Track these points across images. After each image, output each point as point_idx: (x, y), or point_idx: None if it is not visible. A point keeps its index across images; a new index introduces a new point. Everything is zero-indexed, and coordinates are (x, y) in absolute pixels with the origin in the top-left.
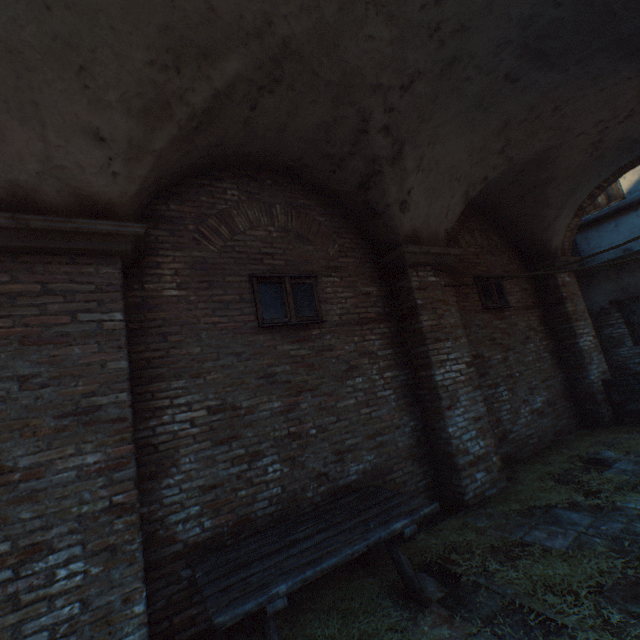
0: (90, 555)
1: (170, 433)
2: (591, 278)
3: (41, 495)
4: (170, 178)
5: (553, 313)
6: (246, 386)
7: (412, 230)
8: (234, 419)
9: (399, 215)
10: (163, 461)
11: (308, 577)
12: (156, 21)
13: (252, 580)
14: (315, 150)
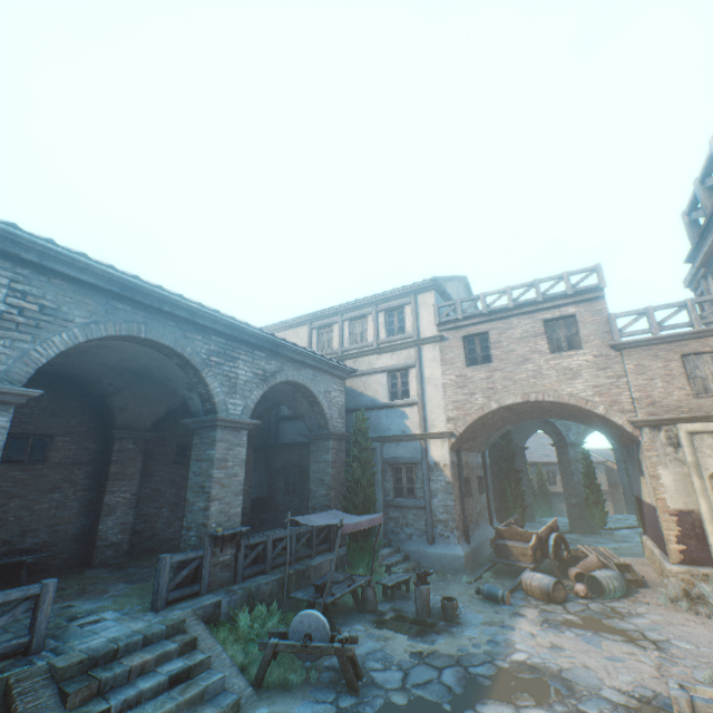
0: None
1: None
2: (279, 450)
3: None
4: None
5: None
6: None
7: (128, 420)
8: None
9: (120, 413)
10: None
11: None
12: None
13: None
14: (78, 377)
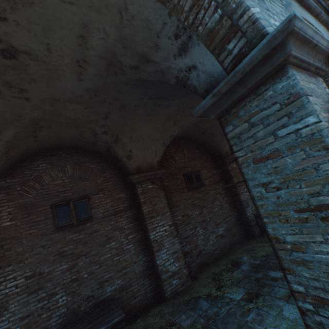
0: None
1: (4, 294)
2: None
3: None
4: (4, 170)
5: (229, 183)
6: (48, 261)
7: (137, 166)
8: (40, 279)
9: (128, 161)
10: None
11: None
12: None
13: None
14: (80, 140)
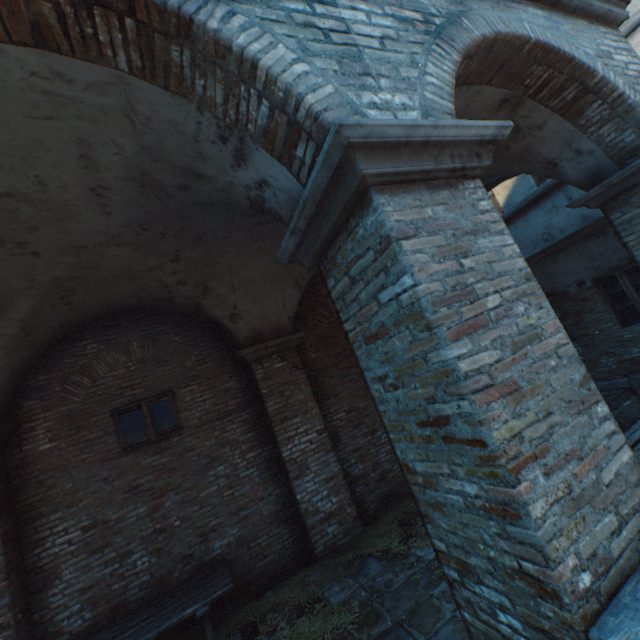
0: None
1: (53, 555)
2: None
3: None
4: (31, 361)
5: None
6: (114, 502)
7: (252, 330)
8: (105, 531)
9: (233, 325)
10: (49, 577)
11: None
12: None
13: None
14: (146, 298)
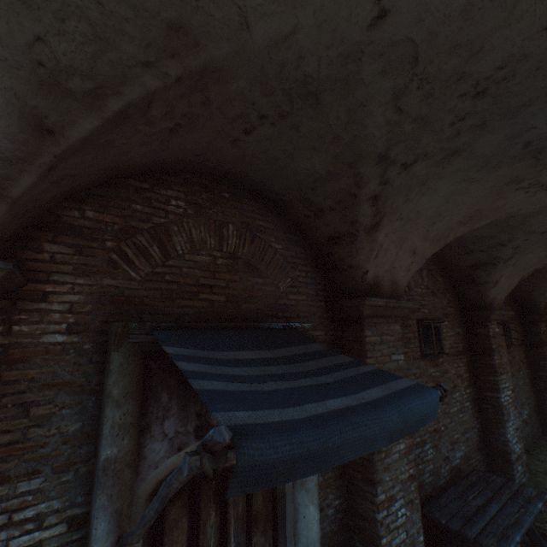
0: (405, 504)
1: None
2: None
3: (390, 467)
4: None
5: (533, 351)
6: None
7: (492, 297)
8: None
9: (491, 288)
10: None
11: (523, 533)
12: (478, 207)
13: (491, 530)
14: (460, 243)
